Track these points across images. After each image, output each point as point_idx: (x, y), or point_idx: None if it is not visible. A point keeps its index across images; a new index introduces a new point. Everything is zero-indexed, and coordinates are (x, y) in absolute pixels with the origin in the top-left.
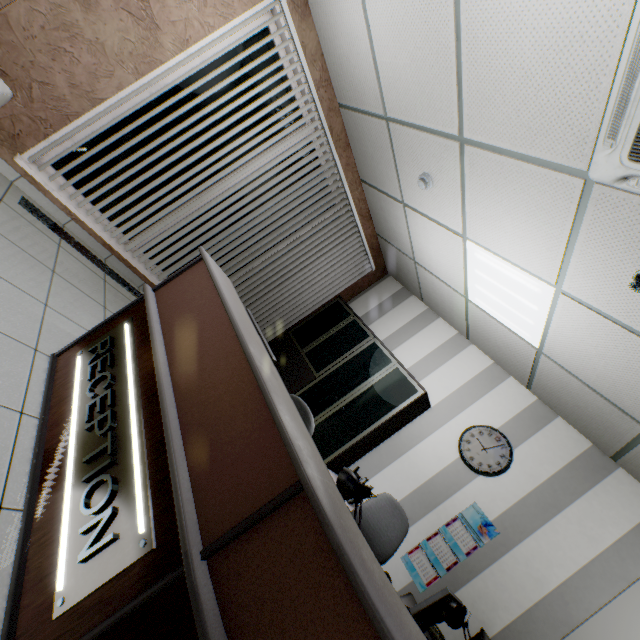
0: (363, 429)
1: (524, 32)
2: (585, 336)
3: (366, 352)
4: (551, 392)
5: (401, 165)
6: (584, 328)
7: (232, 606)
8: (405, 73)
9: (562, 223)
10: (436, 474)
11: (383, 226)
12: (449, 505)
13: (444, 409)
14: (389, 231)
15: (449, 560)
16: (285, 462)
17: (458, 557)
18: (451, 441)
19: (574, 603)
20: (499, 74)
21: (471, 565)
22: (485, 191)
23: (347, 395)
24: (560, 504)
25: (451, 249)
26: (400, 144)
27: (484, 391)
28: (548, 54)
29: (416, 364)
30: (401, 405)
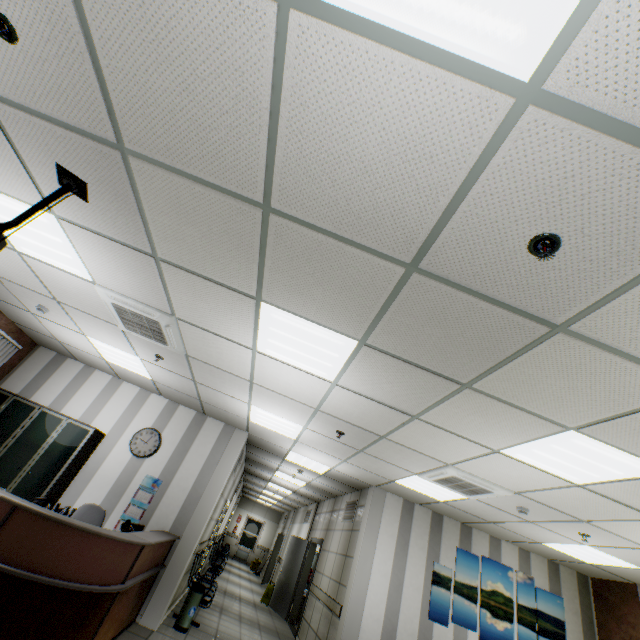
0: (54, 477)
1: (67, 284)
2: (161, 373)
3: (38, 421)
4: (170, 395)
5: (19, 296)
6: (159, 370)
7: (1, 556)
8: (1, 265)
9: (124, 338)
10: (121, 473)
11: (18, 319)
12: (134, 485)
13: (116, 431)
14: (26, 322)
15: (140, 513)
16: (4, 505)
17: (145, 508)
18: (126, 448)
19: (200, 487)
20: (64, 289)
21: (153, 506)
22: (84, 321)
23: (30, 461)
24: (188, 448)
25: (81, 338)
26: (13, 288)
27: (139, 408)
28: (81, 293)
29: (87, 410)
30: (81, 446)
